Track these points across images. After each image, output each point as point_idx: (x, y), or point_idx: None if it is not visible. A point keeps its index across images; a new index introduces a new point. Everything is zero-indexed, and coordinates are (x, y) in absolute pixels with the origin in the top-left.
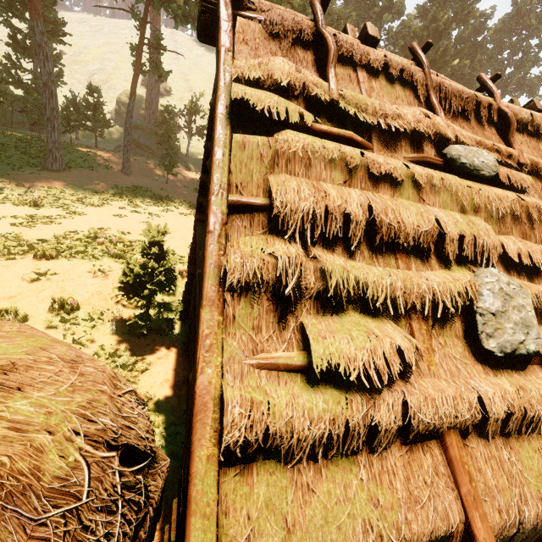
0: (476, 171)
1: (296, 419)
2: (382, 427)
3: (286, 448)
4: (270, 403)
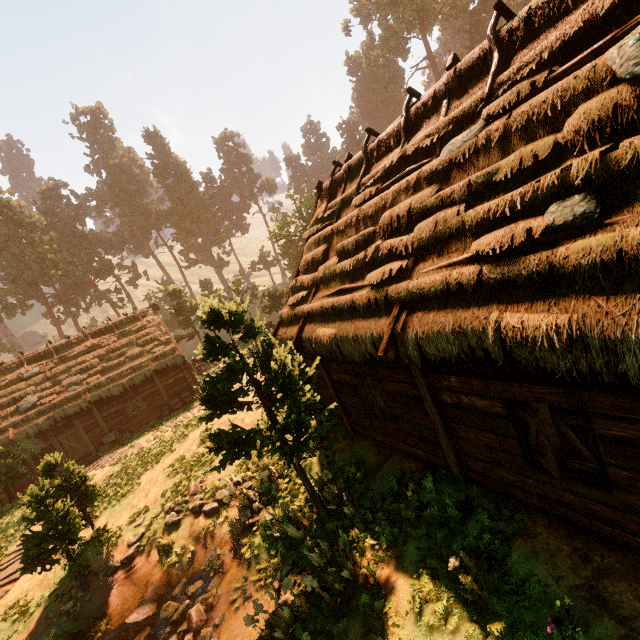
0: (31, 376)
1: None
2: None
3: None
4: None
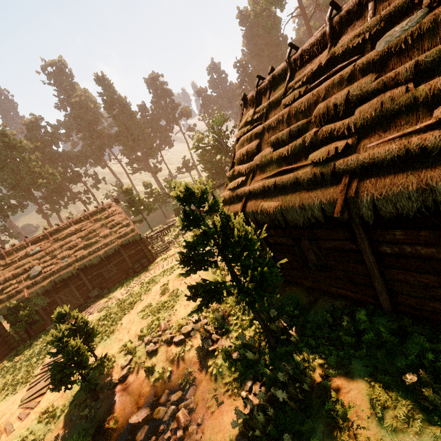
0: (35, 253)
1: (3, 297)
2: (13, 293)
3: (3, 300)
4: (0, 298)
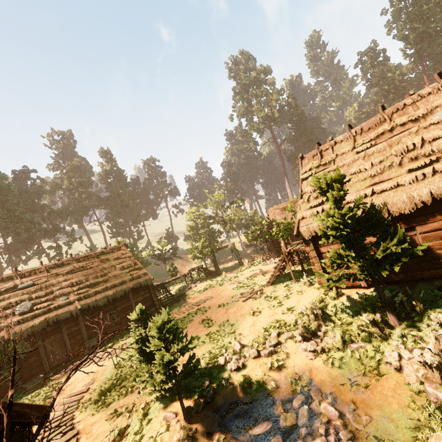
0: (26, 287)
1: None
2: None
3: None
4: None
